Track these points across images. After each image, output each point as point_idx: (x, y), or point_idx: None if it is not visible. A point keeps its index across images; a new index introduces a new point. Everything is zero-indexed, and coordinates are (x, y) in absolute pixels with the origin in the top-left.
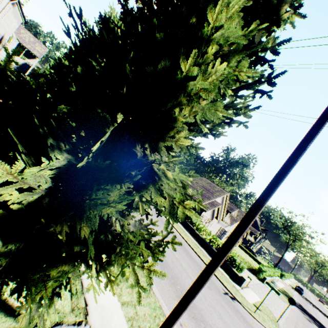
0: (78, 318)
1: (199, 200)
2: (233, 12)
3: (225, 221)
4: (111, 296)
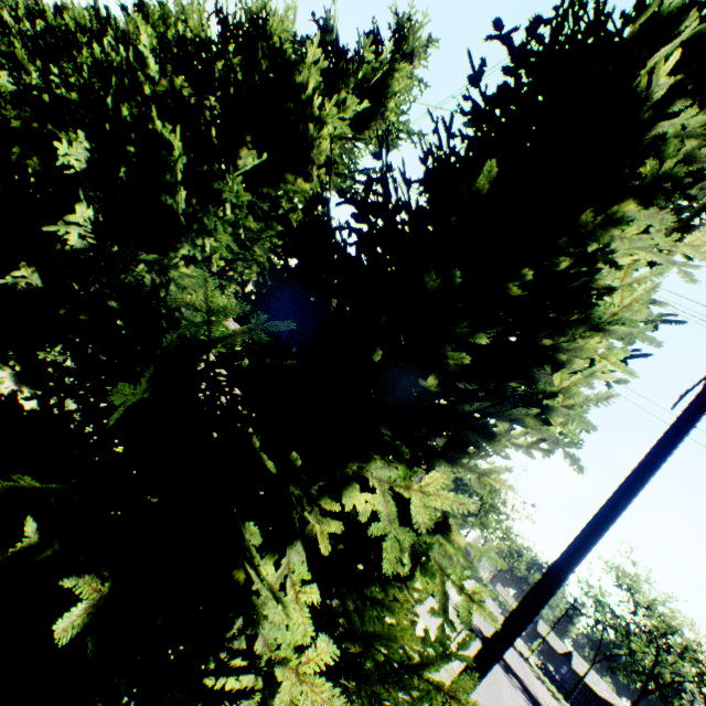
0: None
1: None
2: (639, 279)
3: None
4: None
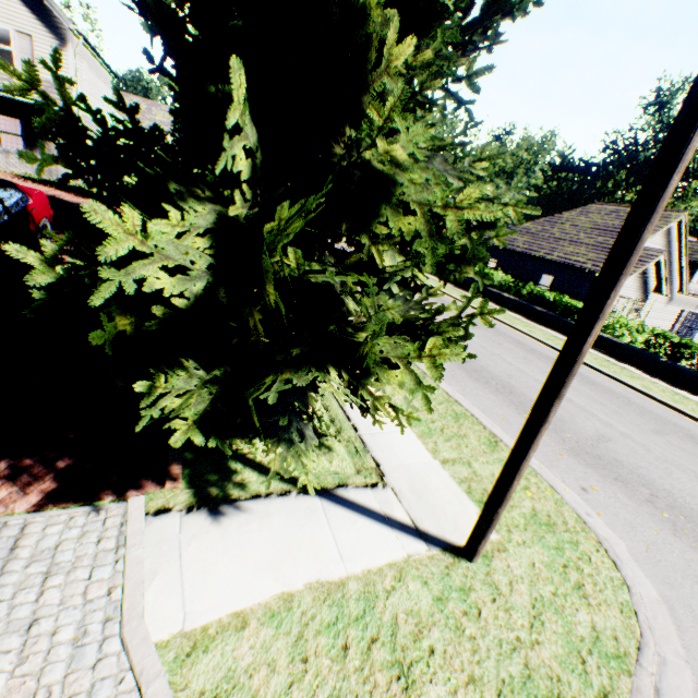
0: (369, 480)
1: (516, 201)
2: None
3: (693, 293)
4: (419, 453)
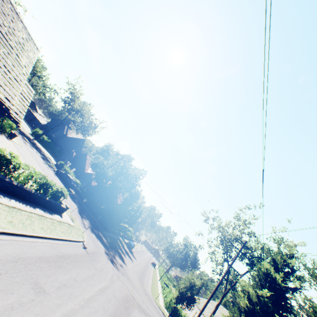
0: None
1: None
2: None
3: None
4: None
